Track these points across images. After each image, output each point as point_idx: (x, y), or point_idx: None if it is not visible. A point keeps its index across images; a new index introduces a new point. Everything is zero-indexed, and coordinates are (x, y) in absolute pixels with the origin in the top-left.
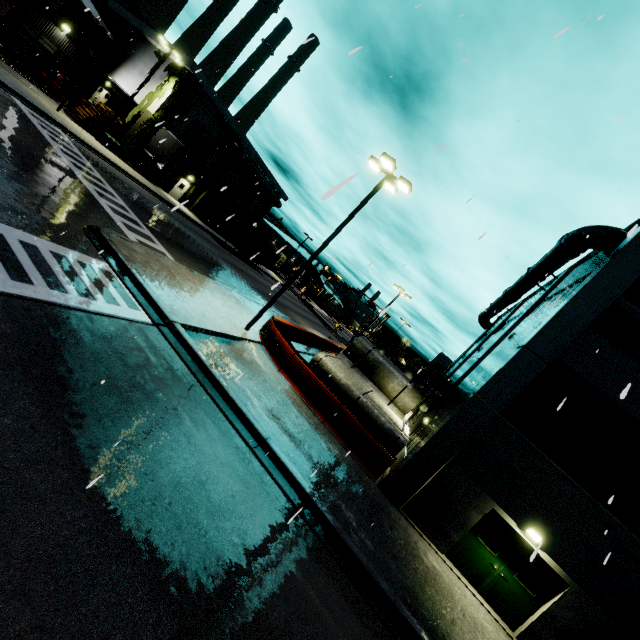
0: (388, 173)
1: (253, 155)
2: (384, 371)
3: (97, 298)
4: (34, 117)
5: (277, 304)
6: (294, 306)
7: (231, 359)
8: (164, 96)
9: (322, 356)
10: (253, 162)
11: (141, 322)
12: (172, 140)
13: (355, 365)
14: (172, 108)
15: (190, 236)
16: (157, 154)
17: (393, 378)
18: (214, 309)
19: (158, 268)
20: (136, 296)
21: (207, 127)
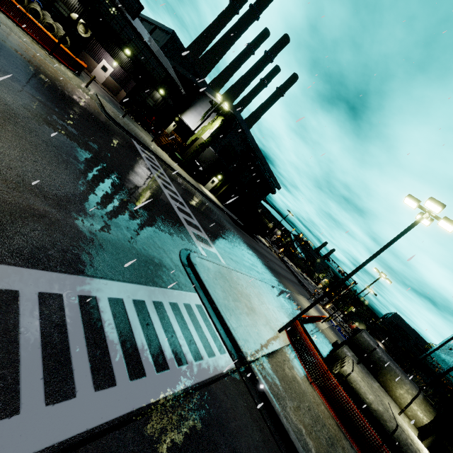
0: (428, 211)
1: (262, 161)
2: (391, 373)
3: (202, 355)
4: (142, 152)
5: (274, 274)
6: (280, 269)
7: (279, 379)
8: (213, 128)
9: (349, 371)
10: (261, 165)
11: (229, 371)
12: (211, 153)
13: (358, 358)
14: (217, 135)
15: (221, 223)
16: (201, 162)
17: (401, 383)
18: (258, 316)
19: (222, 282)
20: (220, 332)
21: (235, 145)
